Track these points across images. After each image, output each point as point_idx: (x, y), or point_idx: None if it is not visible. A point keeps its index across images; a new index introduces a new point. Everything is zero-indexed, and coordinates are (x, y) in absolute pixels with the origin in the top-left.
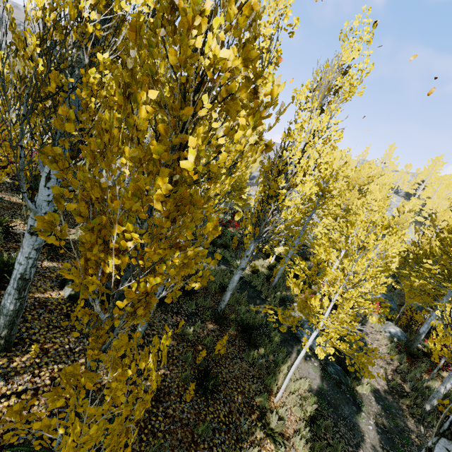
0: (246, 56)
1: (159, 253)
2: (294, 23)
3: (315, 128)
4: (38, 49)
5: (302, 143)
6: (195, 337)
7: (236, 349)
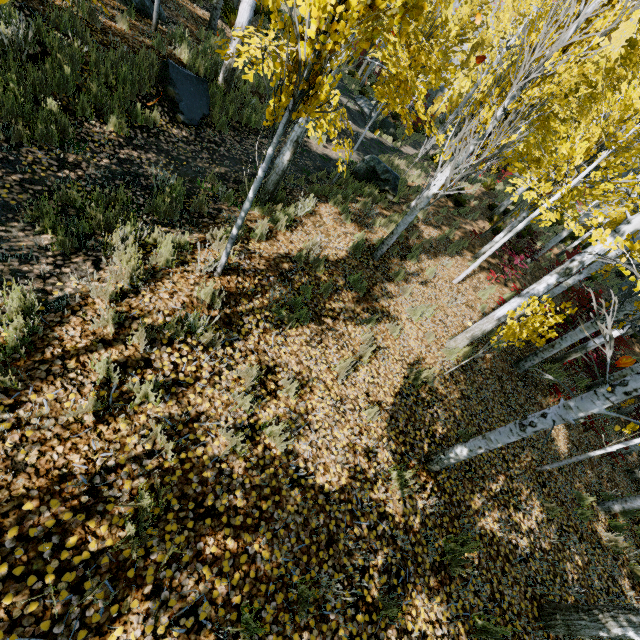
0: None
1: None
2: None
3: None
4: None
5: None
6: None
7: None
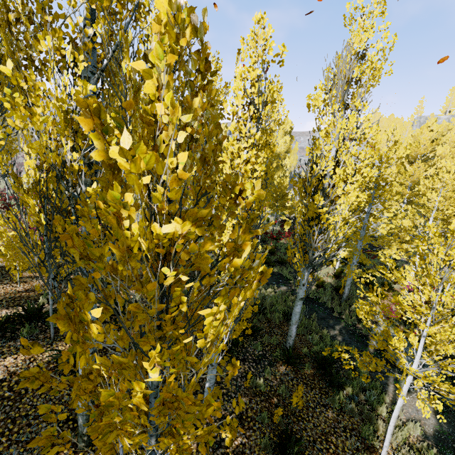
0: (194, 218)
1: (164, 442)
2: (281, 51)
3: (342, 131)
4: (36, 208)
5: (332, 149)
6: (267, 388)
7: (318, 394)
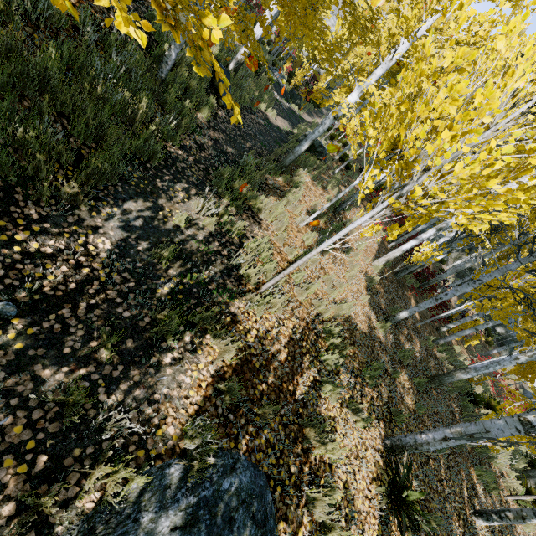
0: None
1: None
2: None
3: None
4: None
5: None
6: None
7: None
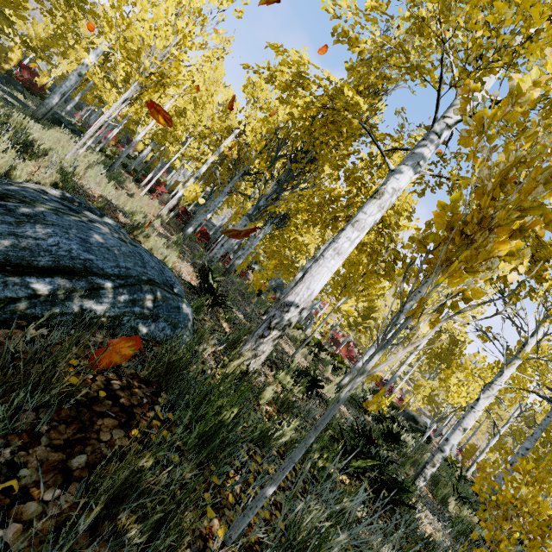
0: None
1: None
2: None
3: None
4: None
5: None
6: None
7: None
